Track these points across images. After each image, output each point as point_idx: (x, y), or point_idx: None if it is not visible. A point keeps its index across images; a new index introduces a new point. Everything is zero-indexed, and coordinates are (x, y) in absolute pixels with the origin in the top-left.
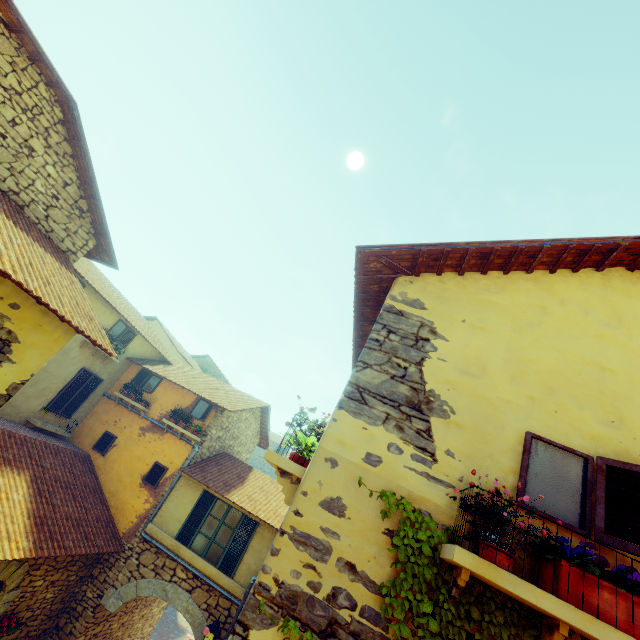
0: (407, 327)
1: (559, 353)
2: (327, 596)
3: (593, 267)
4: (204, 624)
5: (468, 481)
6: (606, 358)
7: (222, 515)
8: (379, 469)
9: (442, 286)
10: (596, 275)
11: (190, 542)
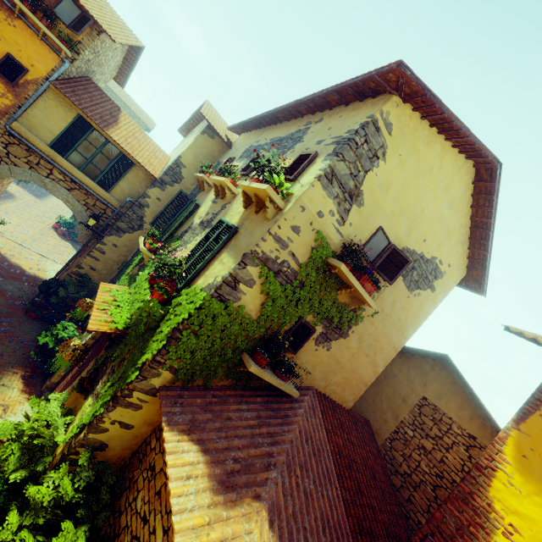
0: (375, 143)
1: (417, 196)
2: (281, 262)
3: (466, 155)
4: (84, 213)
5: (350, 237)
6: (427, 206)
7: (99, 145)
8: (321, 220)
9: (408, 122)
10: (463, 160)
11: (66, 155)
